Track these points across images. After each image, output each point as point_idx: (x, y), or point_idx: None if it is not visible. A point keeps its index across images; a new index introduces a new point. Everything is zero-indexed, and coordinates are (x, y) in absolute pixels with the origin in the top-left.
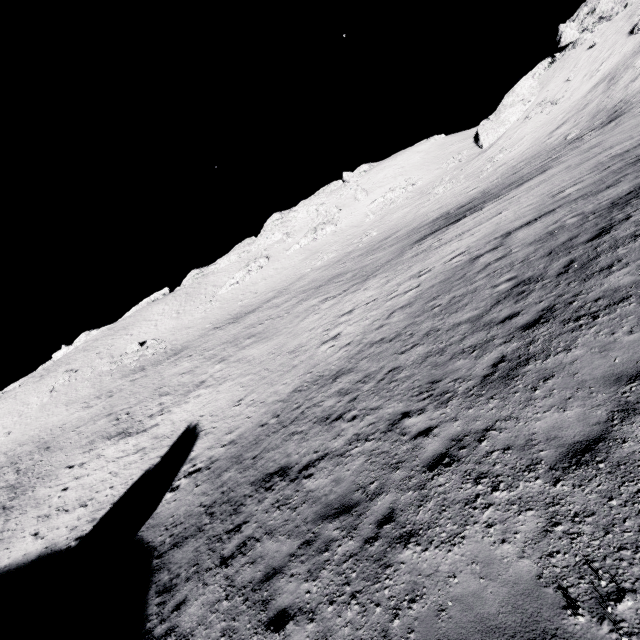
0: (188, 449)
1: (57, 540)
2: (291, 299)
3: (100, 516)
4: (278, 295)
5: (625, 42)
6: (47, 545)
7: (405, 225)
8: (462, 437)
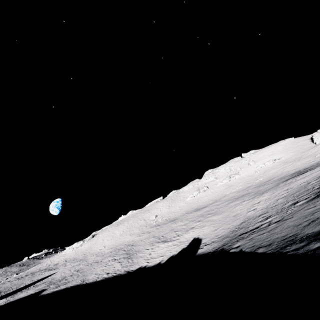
0: (199, 242)
1: (158, 262)
2: (224, 202)
3: (172, 257)
4: (215, 202)
5: None
6: (155, 263)
7: (277, 176)
8: (301, 208)
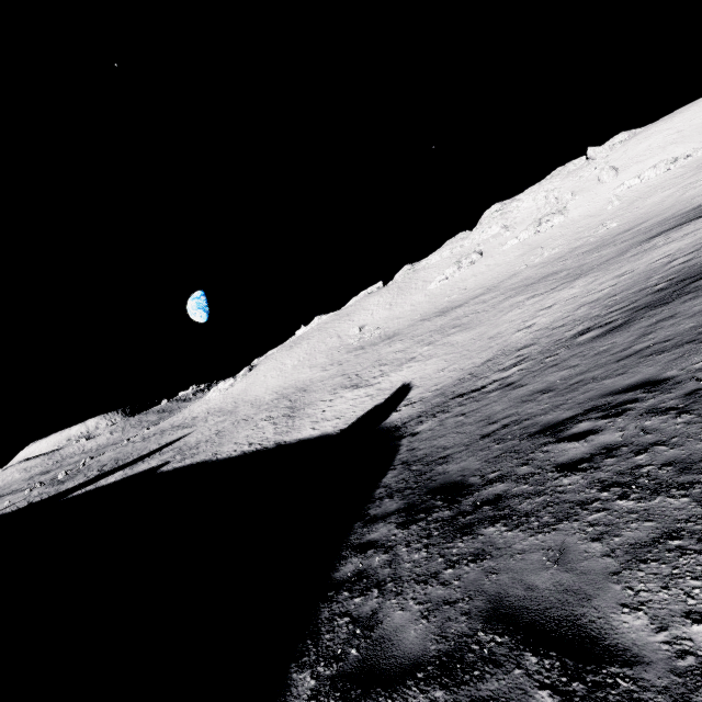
0: (405, 395)
1: (327, 431)
2: (499, 296)
3: (351, 422)
4: (486, 292)
5: None
6: (322, 432)
7: (657, 214)
8: (565, 358)
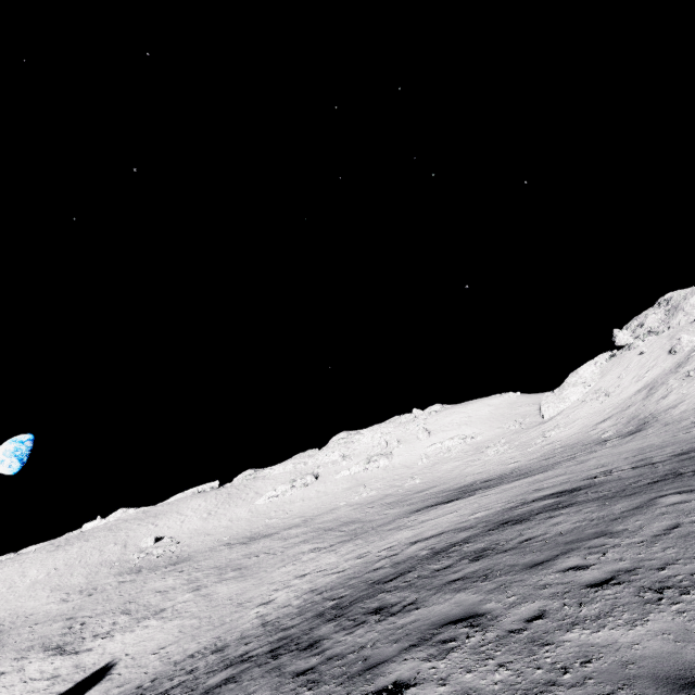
0: (82, 693)
1: None
2: (301, 535)
3: None
4: (301, 524)
5: (665, 358)
6: None
7: (445, 481)
8: None
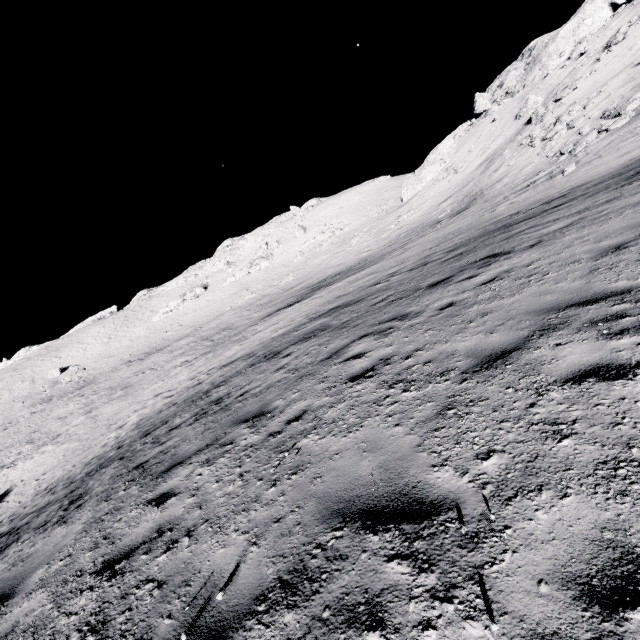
0: None
1: None
2: (184, 346)
3: None
4: (191, 334)
5: (511, 125)
6: None
7: (311, 276)
8: None
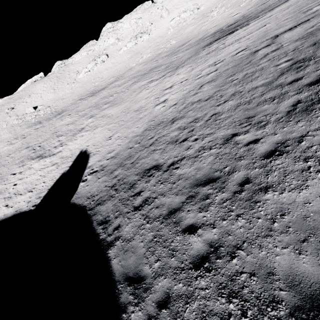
0: (85, 162)
1: (21, 207)
2: (127, 82)
3: (43, 195)
4: (117, 80)
5: None
6: (16, 210)
7: (193, 37)
8: (284, 141)
